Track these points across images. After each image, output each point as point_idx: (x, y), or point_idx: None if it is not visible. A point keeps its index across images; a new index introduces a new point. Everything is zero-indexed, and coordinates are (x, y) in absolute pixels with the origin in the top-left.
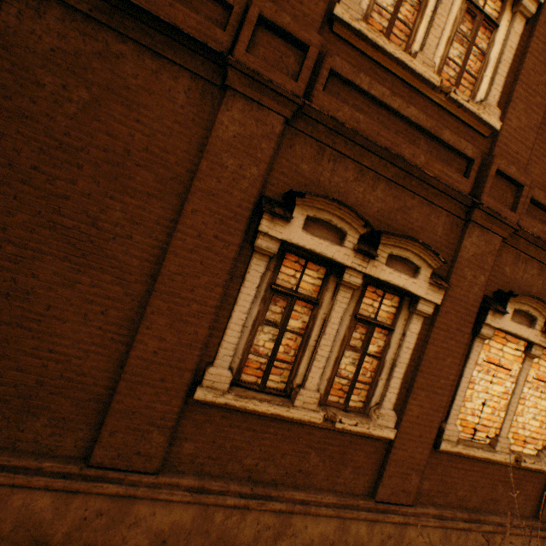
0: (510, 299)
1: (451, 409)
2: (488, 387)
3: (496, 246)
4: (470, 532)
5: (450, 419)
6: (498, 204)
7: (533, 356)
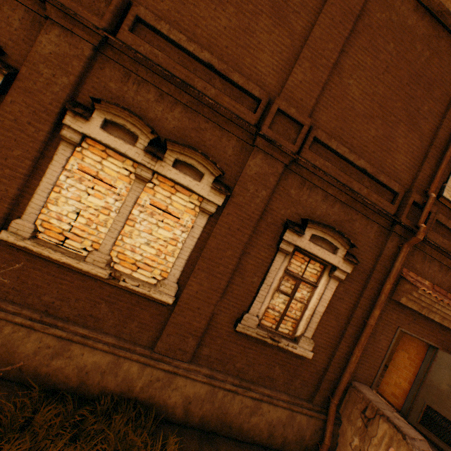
0: (96, 105)
1: (28, 207)
2: (85, 199)
3: (86, 53)
4: (36, 332)
5: (27, 216)
6: (77, 5)
7: (142, 178)
